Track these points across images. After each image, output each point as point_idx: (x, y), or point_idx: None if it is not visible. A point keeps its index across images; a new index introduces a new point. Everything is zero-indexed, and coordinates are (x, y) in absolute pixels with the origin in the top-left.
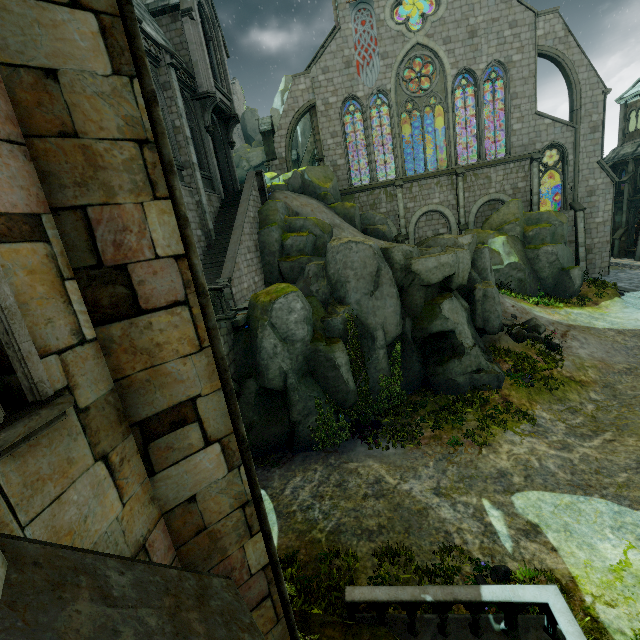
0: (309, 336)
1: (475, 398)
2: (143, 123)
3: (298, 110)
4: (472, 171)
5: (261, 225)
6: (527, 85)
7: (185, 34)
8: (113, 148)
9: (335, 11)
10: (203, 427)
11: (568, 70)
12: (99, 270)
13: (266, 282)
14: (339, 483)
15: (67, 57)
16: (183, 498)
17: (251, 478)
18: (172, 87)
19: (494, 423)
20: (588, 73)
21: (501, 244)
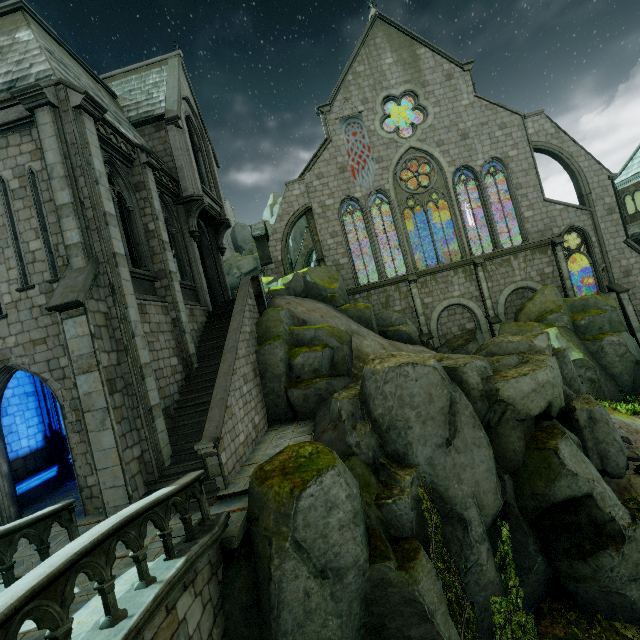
0: (365, 549)
1: None
2: None
3: (293, 214)
4: (490, 260)
5: (260, 340)
6: (529, 176)
7: (169, 141)
8: None
9: (325, 126)
10: None
11: (567, 160)
12: None
13: (270, 419)
14: None
15: None
16: None
17: None
18: (147, 187)
19: None
20: (588, 161)
21: (554, 337)
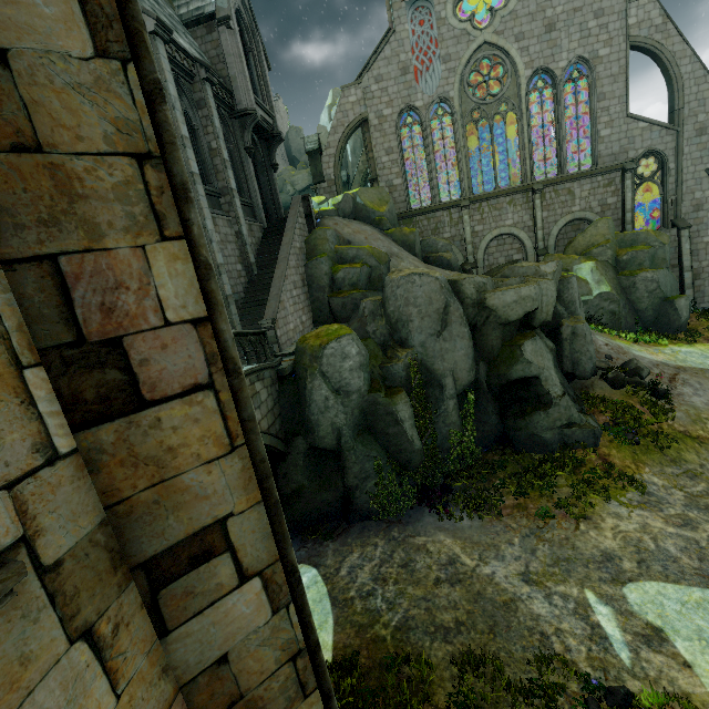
0: (366, 386)
1: (566, 458)
2: (143, 129)
3: (348, 125)
4: (551, 186)
5: (308, 256)
6: (617, 83)
7: (222, 45)
8: (98, 167)
9: (389, 11)
10: (237, 558)
11: (667, 63)
12: (79, 348)
13: (315, 321)
14: (405, 563)
15: (23, 30)
16: (209, 660)
17: (304, 620)
18: (208, 105)
19: (593, 491)
20: (692, 65)
21: (589, 271)
